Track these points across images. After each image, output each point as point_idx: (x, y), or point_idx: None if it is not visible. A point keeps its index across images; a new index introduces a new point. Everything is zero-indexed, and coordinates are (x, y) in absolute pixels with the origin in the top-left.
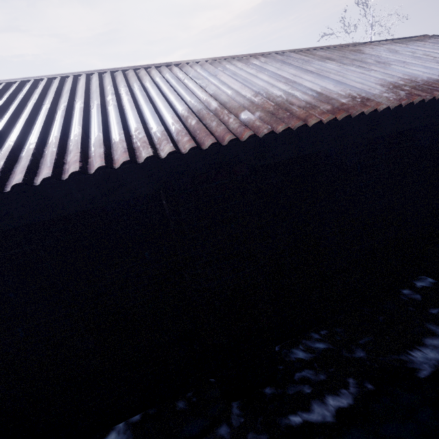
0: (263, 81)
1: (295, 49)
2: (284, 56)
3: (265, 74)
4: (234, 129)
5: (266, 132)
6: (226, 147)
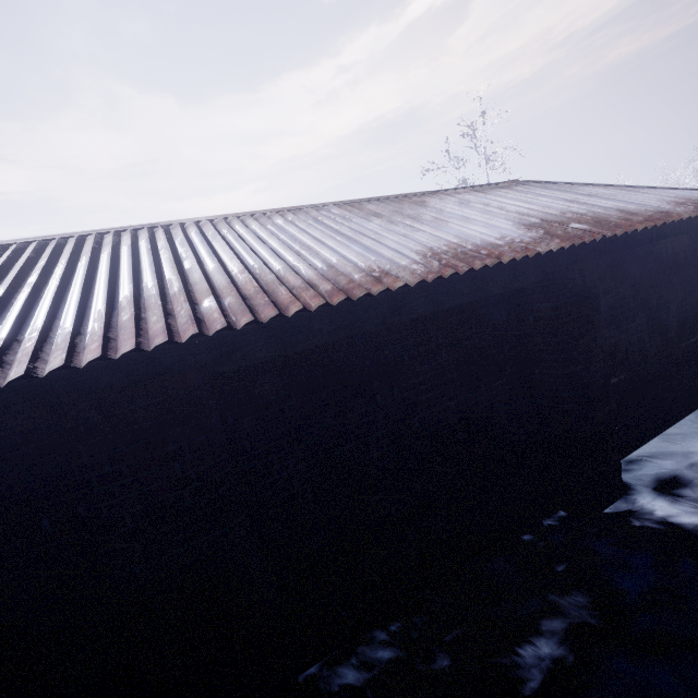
0: (268, 249)
1: (342, 201)
2: (322, 211)
3: (277, 239)
4: (180, 325)
5: (218, 329)
6: (162, 350)
